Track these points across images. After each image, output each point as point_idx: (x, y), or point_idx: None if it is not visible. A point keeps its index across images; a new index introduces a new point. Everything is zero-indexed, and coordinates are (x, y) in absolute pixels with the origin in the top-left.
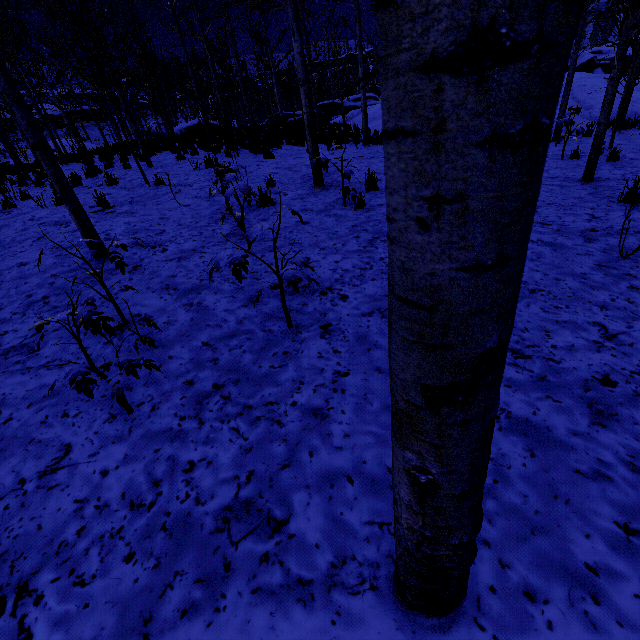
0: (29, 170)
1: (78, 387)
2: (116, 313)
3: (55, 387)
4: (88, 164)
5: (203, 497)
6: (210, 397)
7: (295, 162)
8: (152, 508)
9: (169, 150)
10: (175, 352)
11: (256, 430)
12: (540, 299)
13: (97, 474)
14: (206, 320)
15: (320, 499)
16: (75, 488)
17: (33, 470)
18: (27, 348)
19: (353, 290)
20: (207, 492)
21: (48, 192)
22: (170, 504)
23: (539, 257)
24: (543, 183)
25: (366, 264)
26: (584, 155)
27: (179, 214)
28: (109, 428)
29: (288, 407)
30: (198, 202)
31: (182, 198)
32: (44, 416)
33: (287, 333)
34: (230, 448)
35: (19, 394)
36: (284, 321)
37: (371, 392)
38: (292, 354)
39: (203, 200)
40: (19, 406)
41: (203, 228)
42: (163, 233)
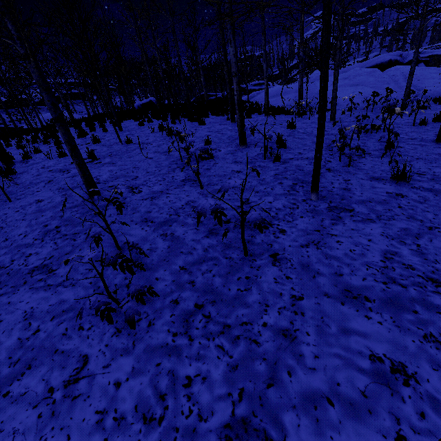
0: (38, 132)
1: (102, 315)
2: (111, 241)
3: (71, 303)
4: (79, 129)
5: (204, 413)
6: (194, 315)
7: (221, 127)
8: (162, 422)
9: (131, 119)
10: (160, 274)
11: (238, 348)
12: (439, 235)
13: (111, 385)
14: (179, 248)
15: (308, 421)
16: (95, 398)
17: (59, 379)
18: (47, 268)
19: (288, 225)
20: (207, 408)
21: (52, 148)
22: (177, 419)
23: (425, 200)
24: (407, 143)
25: (293, 204)
26: (428, 122)
27: (146, 164)
28: (116, 341)
29: (260, 327)
30: (158, 156)
31: (146, 153)
32: (64, 328)
33: (245, 260)
34: (219, 365)
35: (44, 308)
36: (240, 250)
37: (326, 315)
38: (253, 279)
39: (161, 154)
40: (44, 319)
41: (165, 175)
42: (137, 178)
